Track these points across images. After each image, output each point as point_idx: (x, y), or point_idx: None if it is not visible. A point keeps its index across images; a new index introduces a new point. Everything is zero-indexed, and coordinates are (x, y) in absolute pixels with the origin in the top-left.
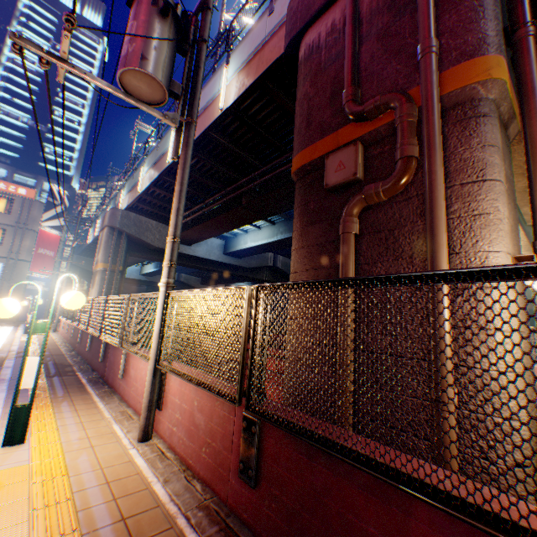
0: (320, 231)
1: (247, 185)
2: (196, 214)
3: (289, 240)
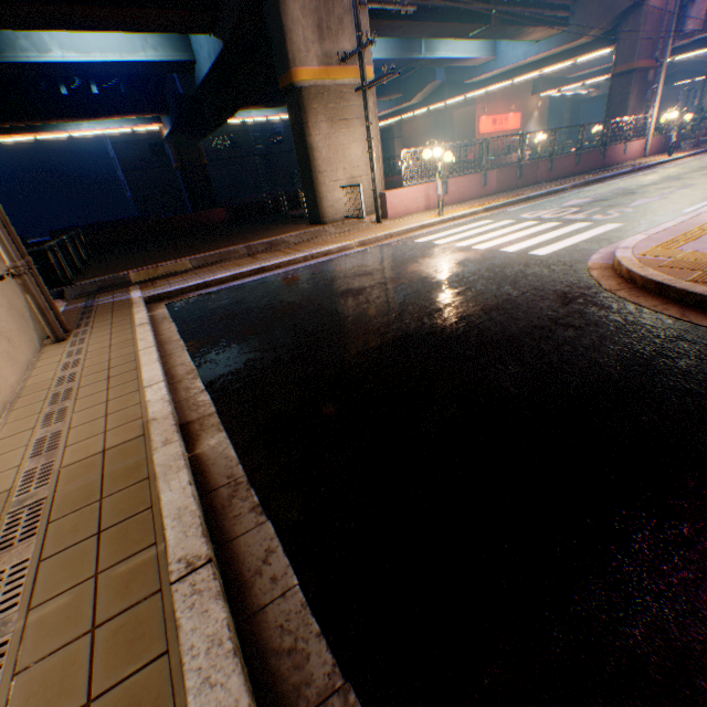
0: (639, 96)
1: (494, 0)
2: (431, 4)
3: (390, 62)
